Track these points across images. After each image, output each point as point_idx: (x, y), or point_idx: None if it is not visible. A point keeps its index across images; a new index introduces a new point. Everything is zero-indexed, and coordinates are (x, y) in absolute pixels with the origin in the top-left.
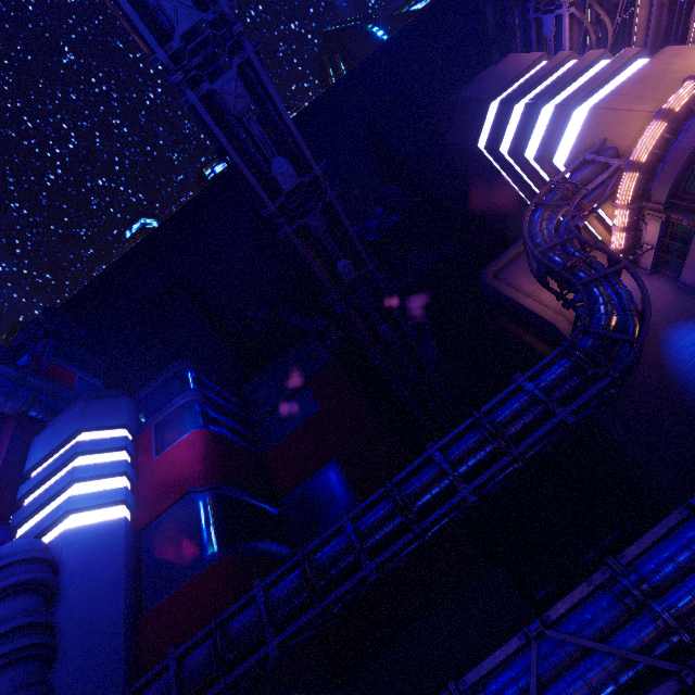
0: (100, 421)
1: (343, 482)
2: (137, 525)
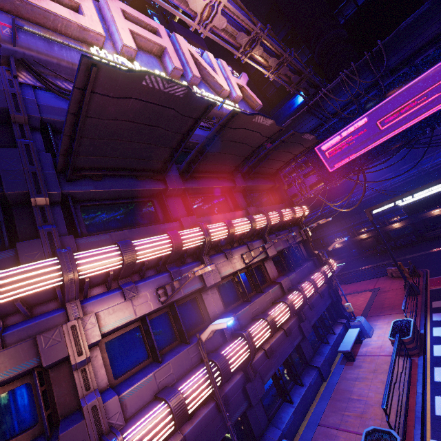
0: None
1: None
2: None
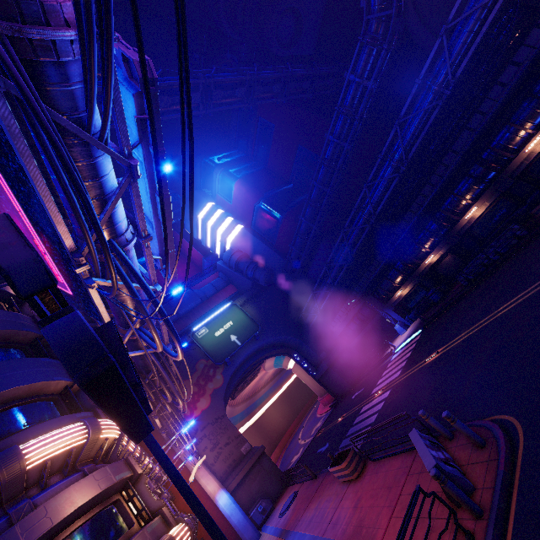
0: (199, 207)
1: (310, 154)
2: (248, 227)
